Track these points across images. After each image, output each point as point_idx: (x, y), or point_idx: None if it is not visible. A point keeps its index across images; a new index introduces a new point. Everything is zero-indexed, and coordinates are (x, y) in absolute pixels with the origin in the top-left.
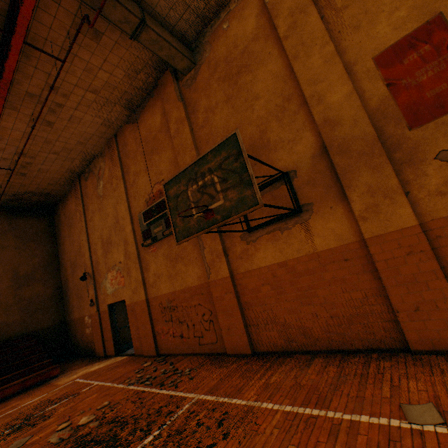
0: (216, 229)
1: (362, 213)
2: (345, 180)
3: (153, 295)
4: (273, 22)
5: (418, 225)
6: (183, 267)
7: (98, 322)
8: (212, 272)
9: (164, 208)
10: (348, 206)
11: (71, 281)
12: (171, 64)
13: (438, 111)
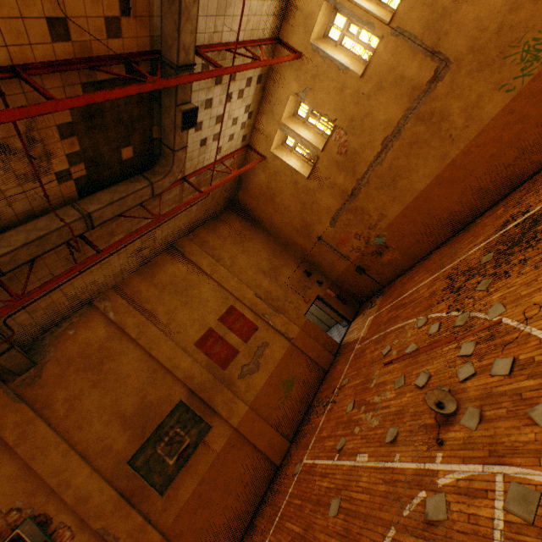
0: (128, 504)
1: (228, 415)
2: (212, 403)
3: None
4: (124, 330)
5: (249, 407)
6: None
7: None
8: None
9: None
10: (219, 415)
11: None
12: (13, 369)
13: (229, 361)
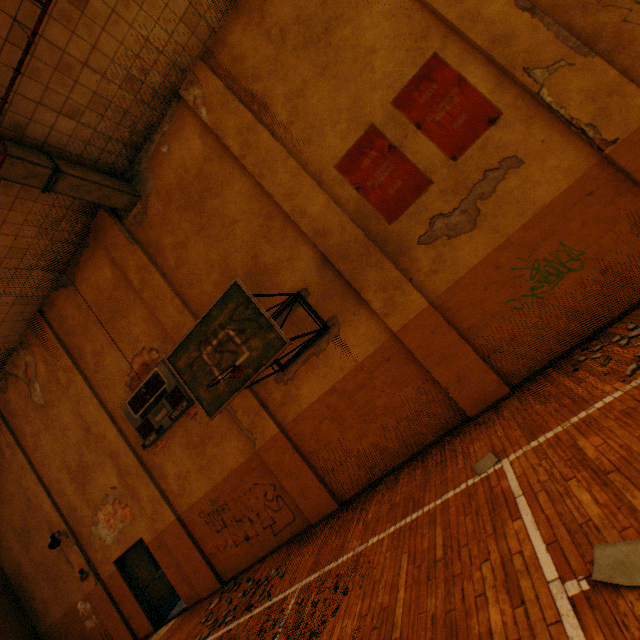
0: None
1: (383, 310)
2: (356, 284)
3: (186, 507)
4: (222, 142)
5: (430, 305)
6: (215, 449)
7: (105, 598)
8: (257, 436)
9: (160, 384)
10: (369, 307)
11: (27, 562)
12: (107, 204)
13: (404, 204)
